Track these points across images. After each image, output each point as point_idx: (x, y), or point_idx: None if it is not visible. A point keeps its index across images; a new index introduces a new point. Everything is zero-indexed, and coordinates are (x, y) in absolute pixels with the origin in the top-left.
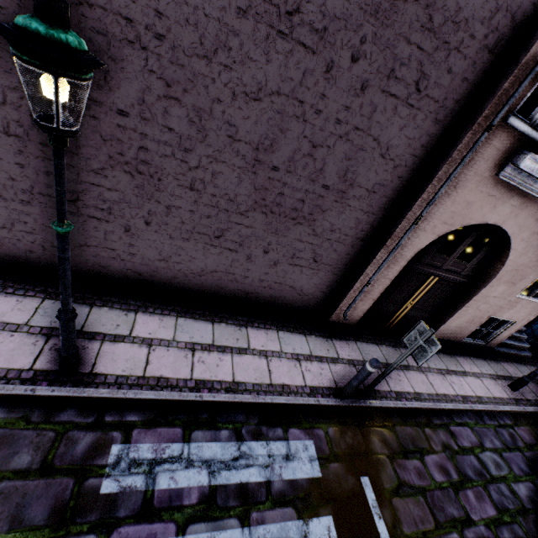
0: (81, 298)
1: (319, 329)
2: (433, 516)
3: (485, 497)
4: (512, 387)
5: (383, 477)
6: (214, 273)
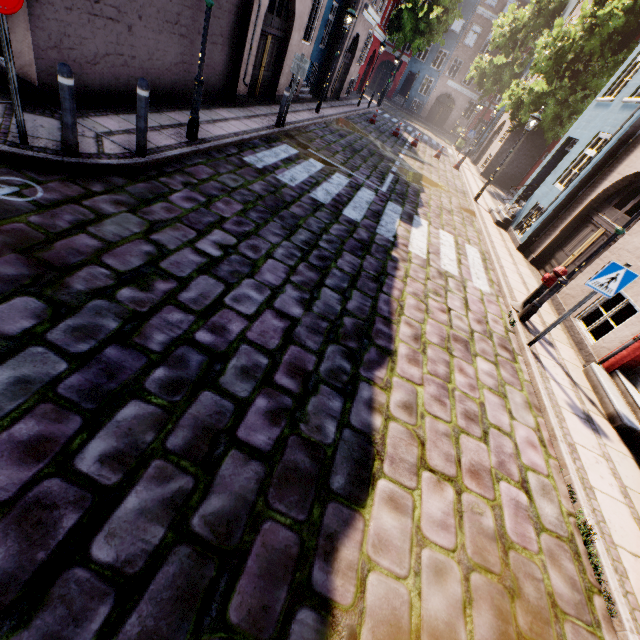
0: (128, 111)
1: (235, 104)
2: (331, 153)
3: (337, 146)
4: (317, 112)
5: (312, 148)
6: (177, 66)
